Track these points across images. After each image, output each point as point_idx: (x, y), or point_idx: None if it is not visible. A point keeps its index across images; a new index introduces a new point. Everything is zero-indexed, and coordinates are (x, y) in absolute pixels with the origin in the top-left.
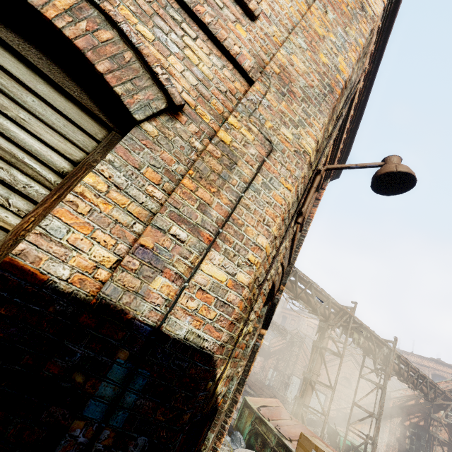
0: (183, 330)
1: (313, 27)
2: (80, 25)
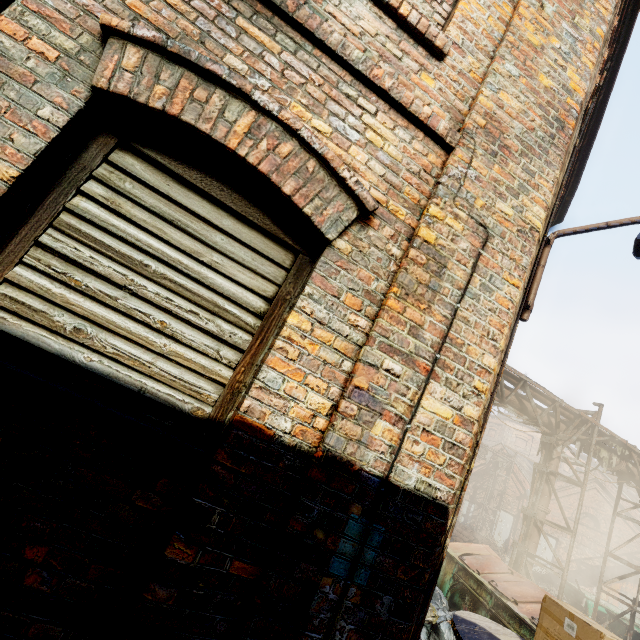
0: (412, 479)
1: (525, 37)
2: (261, 146)
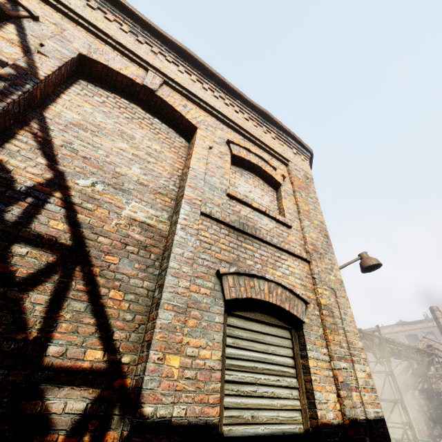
0: (371, 413)
1: (304, 209)
2: (273, 294)
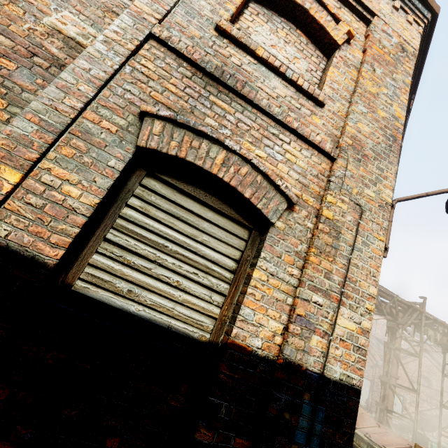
0: (337, 373)
1: (367, 89)
2: (230, 170)
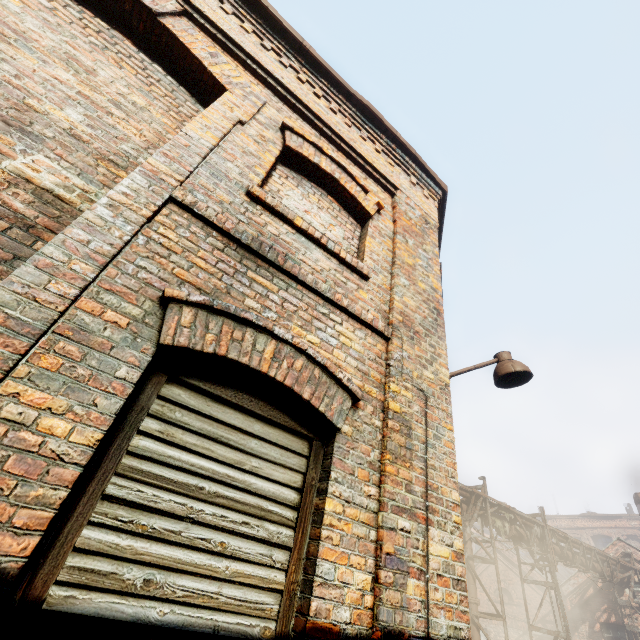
0: (443, 627)
1: (405, 261)
2: (283, 365)
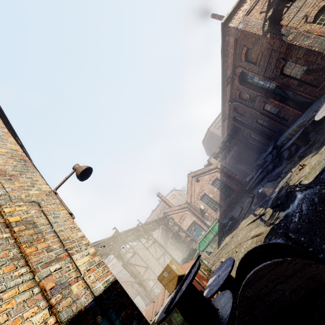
0: (101, 286)
1: None
2: None
